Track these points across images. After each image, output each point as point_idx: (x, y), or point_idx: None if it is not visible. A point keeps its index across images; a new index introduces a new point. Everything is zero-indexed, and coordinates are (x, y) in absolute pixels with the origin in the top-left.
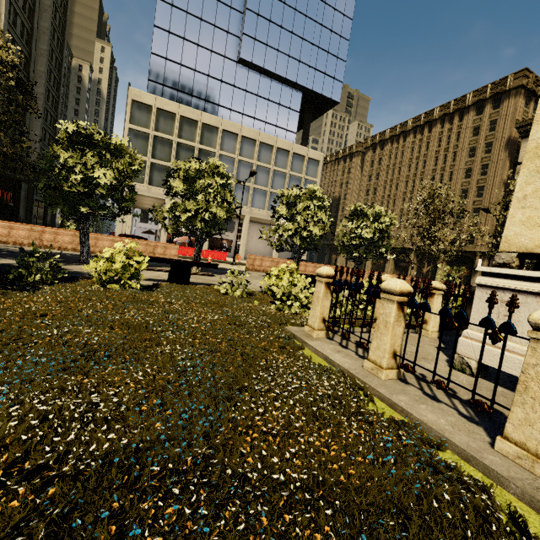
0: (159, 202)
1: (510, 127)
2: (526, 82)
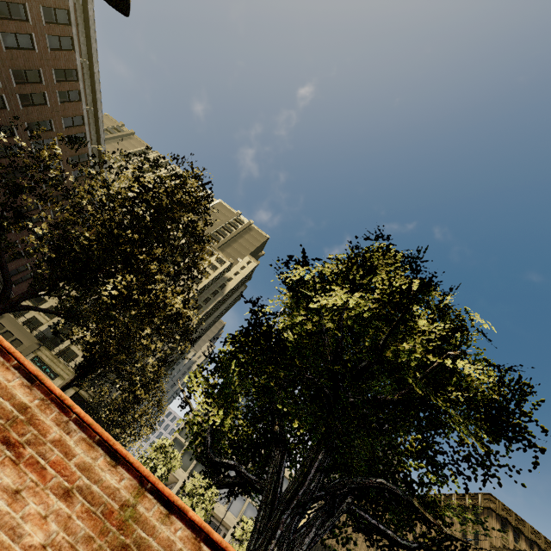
0: (174, 479)
1: (489, 548)
2: (494, 506)
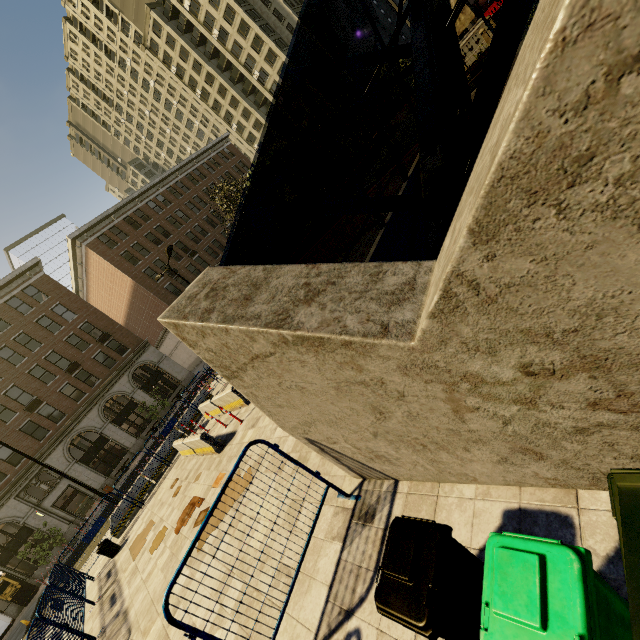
0: None
1: None
2: None
